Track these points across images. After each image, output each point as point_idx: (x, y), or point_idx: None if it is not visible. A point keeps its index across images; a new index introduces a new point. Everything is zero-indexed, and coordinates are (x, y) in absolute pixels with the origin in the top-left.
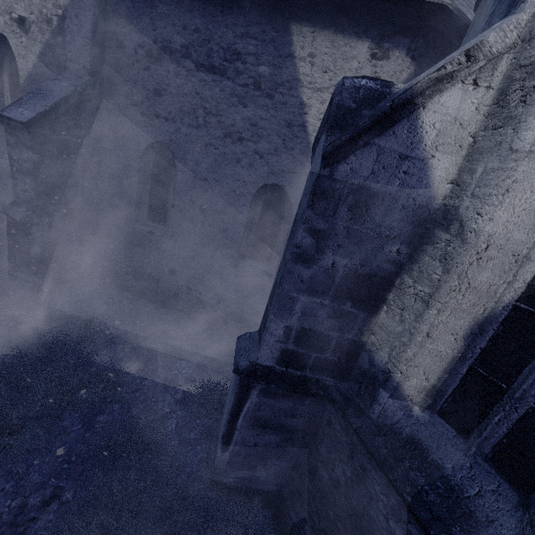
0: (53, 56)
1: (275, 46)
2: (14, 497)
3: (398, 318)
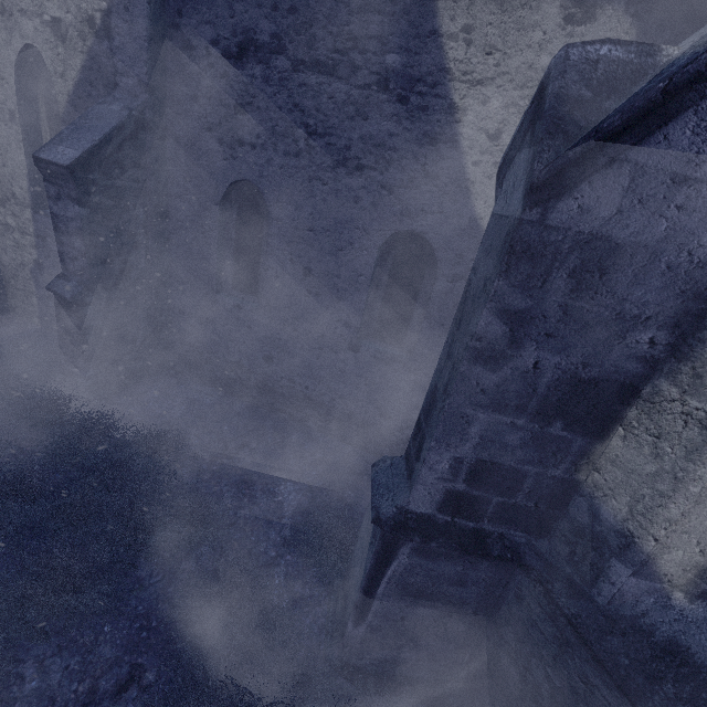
0: (99, 70)
1: (410, 21)
2: (82, 679)
3: (648, 449)
